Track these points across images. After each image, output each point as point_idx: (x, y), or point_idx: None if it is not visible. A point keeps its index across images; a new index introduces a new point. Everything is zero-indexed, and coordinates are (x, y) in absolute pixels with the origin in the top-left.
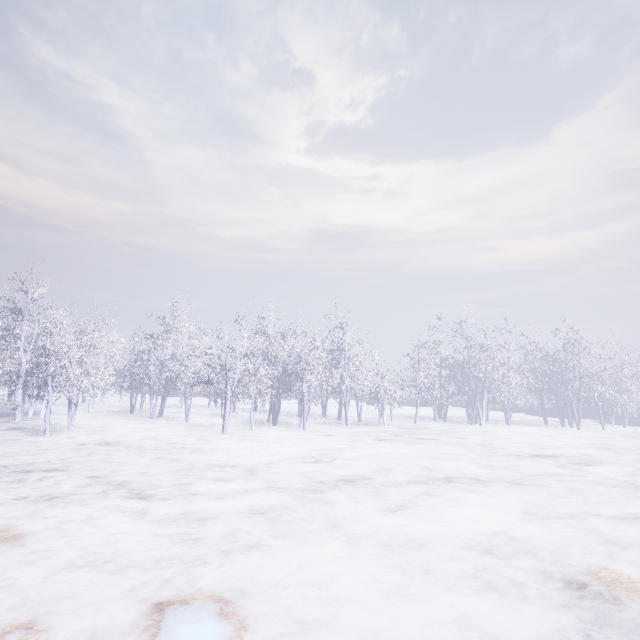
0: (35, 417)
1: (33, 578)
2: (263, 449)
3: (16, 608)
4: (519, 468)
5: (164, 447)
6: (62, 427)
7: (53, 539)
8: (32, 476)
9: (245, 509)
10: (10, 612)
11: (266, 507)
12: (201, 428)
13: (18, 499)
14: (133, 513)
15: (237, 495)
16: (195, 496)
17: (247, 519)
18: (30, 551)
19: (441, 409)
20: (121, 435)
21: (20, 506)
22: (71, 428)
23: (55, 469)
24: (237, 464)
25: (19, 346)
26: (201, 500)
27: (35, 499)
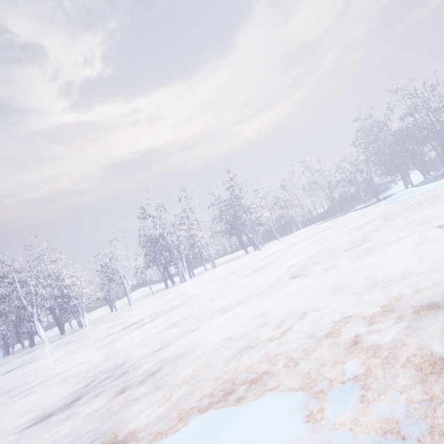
0: None
1: None
2: None
3: None
4: (44, 376)
5: None
6: None
7: None
8: None
9: None
10: None
11: None
12: None
13: None
14: None
15: None
16: None
17: None
18: None
19: (171, 277)
20: None
21: None
22: None
23: None
24: None
25: None
26: None
27: None
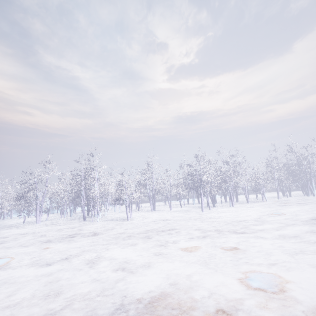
0: (102, 216)
1: (285, 259)
2: (237, 214)
3: (312, 267)
4: None
5: (191, 218)
6: (125, 218)
7: (250, 248)
8: (169, 232)
9: (301, 232)
10: (314, 268)
11: (309, 230)
12: (184, 211)
13: (189, 239)
14: (255, 238)
15: (281, 228)
16: (263, 231)
17: (314, 235)
18: (254, 252)
19: (284, 191)
20: (158, 217)
21: (198, 240)
22: (131, 217)
23: (170, 229)
24: (244, 220)
25: (95, 184)
26: (270, 231)
27: (196, 238)
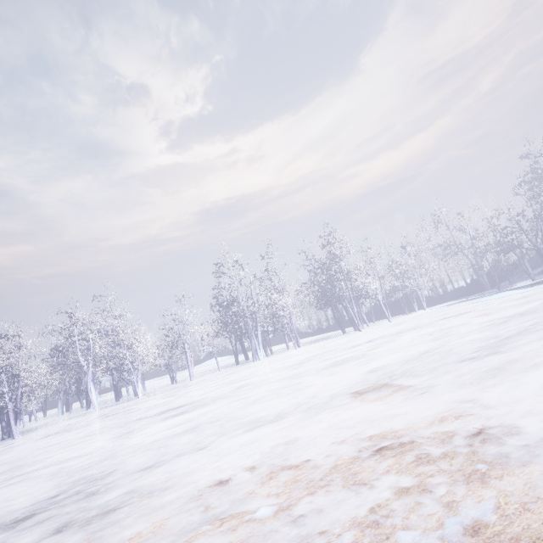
0: None
1: None
2: None
3: None
4: (53, 458)
5: None
6: None
7: None
8: None
9: None
10: None
11: None
12: None
13: None
14: None
15: None
16: None
17: None
18: None
19: (245, 350)
20: None
21: None
22: None
23: None
24: None
25: None
26: None
27: None
